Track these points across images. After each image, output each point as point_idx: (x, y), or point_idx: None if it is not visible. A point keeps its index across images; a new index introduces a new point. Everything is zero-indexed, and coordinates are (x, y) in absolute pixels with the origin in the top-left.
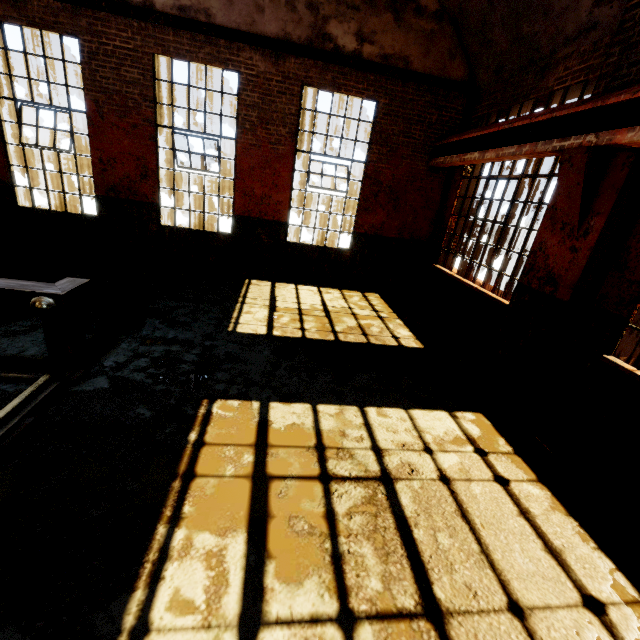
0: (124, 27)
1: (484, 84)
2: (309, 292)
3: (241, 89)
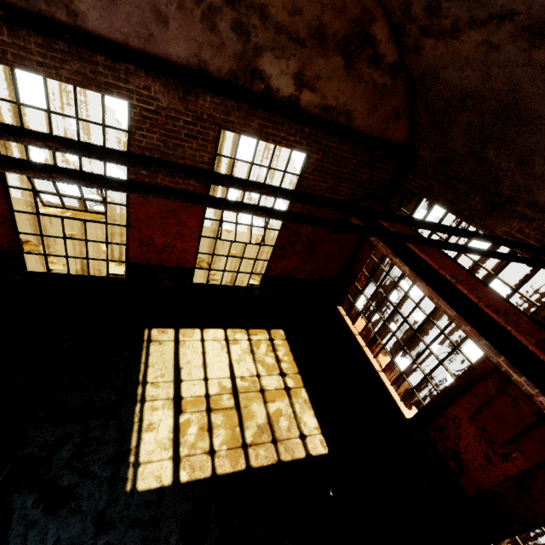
0: None
1: (423, 159)
2: (216, 346)
3: (133, 126)
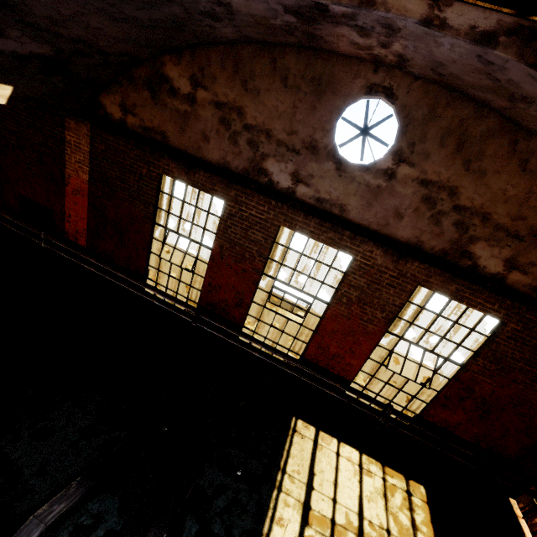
0: (263, 202)
1: None
2: (349, 467)
3: (350, 271)
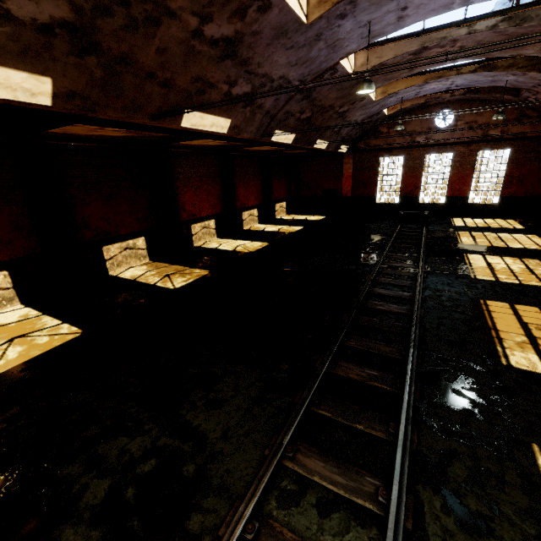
0: (417, 150)
1: None
2: (478, 220)
3: (453, 158)
